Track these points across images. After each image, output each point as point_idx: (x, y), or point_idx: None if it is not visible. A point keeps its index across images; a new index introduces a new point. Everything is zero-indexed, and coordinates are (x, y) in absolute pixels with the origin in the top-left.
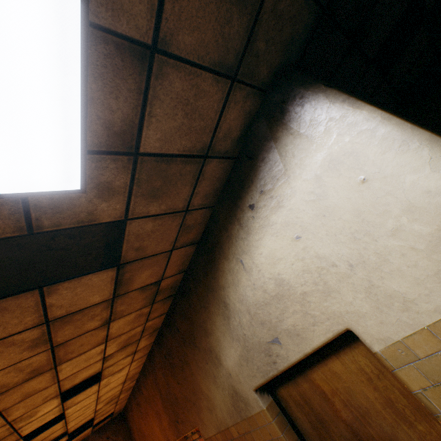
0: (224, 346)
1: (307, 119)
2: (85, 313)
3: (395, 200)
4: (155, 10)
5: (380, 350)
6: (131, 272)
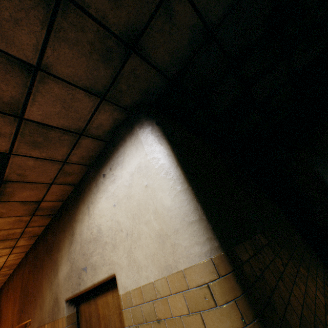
0: (63, 262)
1: (139, 137)
2: None
3: (153, 204)
4: (39, 50)
5: (122, 294)
6: (13, 188)
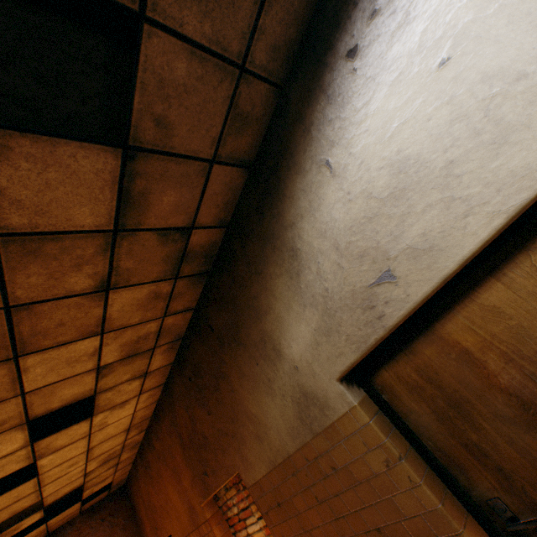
0: (289, 324)
1: None
2: (66, 246)
3: None
4: None
5: None
6: (146, 180)
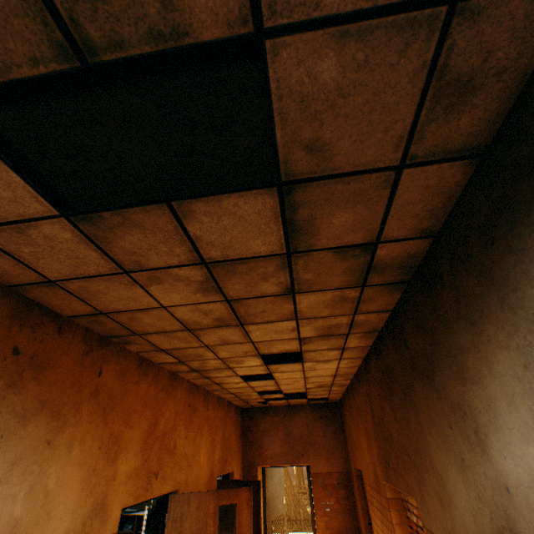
0: (506, 425)
1: None
2: (251, 266)
3: None
4: None
5: None
6: (308, 208)
